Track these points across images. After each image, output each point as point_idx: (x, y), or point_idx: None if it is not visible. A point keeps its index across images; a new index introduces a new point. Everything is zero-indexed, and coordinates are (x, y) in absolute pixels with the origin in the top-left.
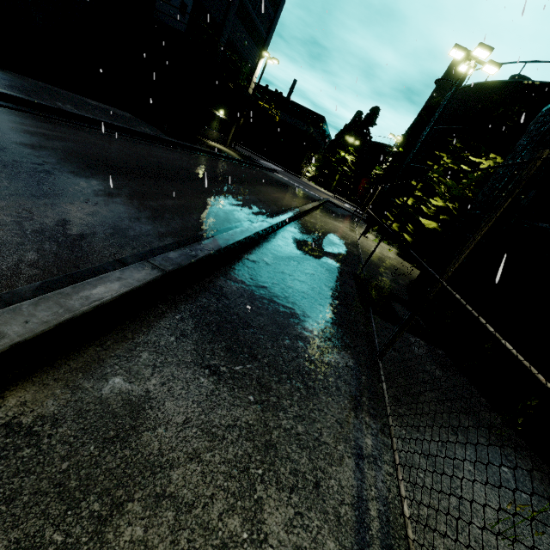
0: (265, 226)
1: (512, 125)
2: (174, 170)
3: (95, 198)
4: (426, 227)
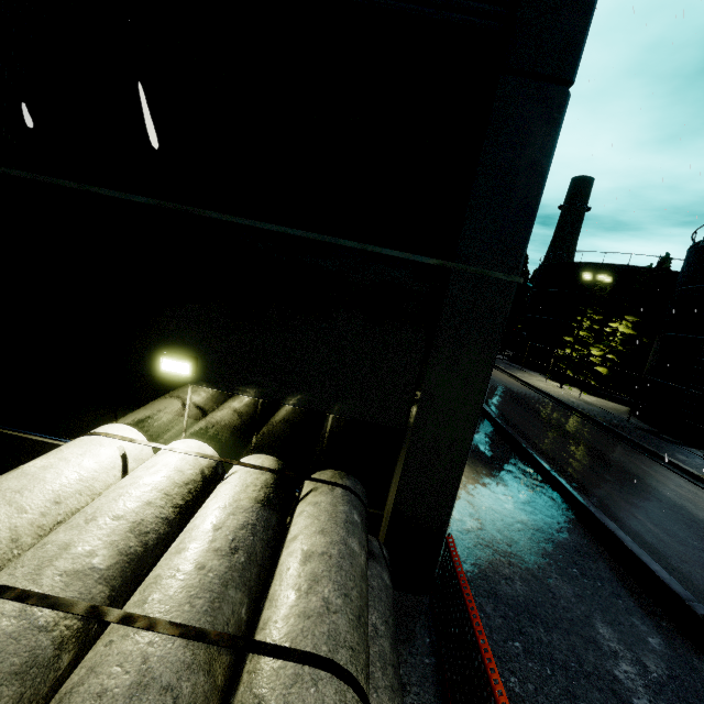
0: (599, 420)
1: (629, 305)
2: (514, 400)
3: (590, 436)
4: (605, 374)
